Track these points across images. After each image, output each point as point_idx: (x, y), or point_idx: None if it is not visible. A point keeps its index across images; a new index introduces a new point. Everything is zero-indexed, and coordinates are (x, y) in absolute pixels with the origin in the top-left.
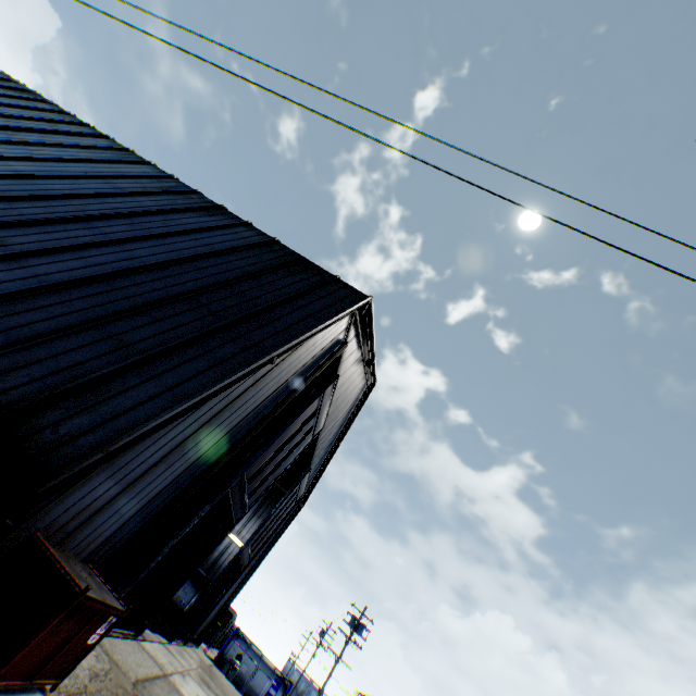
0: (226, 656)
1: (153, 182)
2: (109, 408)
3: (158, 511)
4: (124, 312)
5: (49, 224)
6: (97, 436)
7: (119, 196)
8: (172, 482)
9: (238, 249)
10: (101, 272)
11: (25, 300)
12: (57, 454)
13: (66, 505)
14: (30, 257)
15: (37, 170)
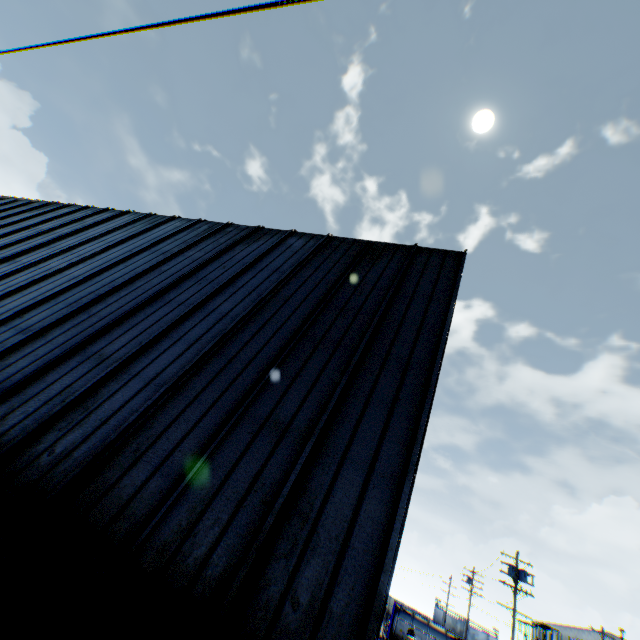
0: (397, 632)
1: (188, 232)
2: (328, 532)
3: None
4: (255, 385)
5: (129, 317)
6: (345, 588)
7: (169, 260)
8: None
9: (305, 261)
10: (206, 348)
11: (155, 417)
12: None
13: None
14: (133, 361)
15: (90, 268)
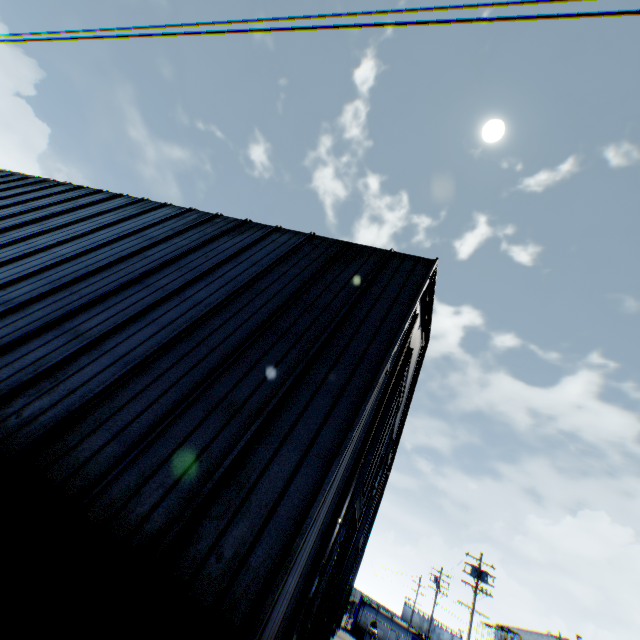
0: (360, 624)
1: (177, 220)
2: (259, 500)
3: (311, 563)
4: (217, 369)
5: (108, 298)
6: (265, 547)
7: (155, 245)
8: (318, 531)
9: (284, 257)
10: (176, 331)
11: (120, 391)
12: (234, 591)
13: None
14: (106, 339)
15: (77, 248)
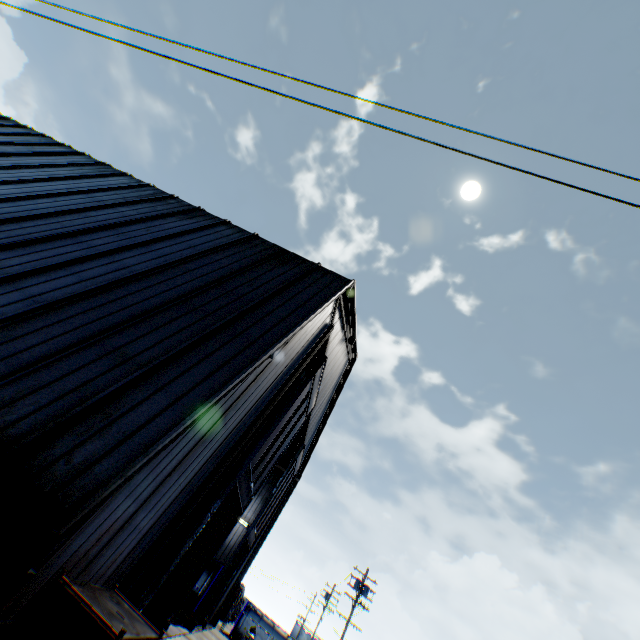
0: (241, 630)
1: (132, 191)
2: (120, 428)
3: (173, 517)
4: (122, 324)
5: (37, 243)
6: (112, 461)
7: (101, 208)
8: (185, 487)
9: (222, 248)
10: (94, 286)
11: (22, 324)
12: (73, 486)
13: (86, 533)
14: (23, 278)
15: (20, 191)
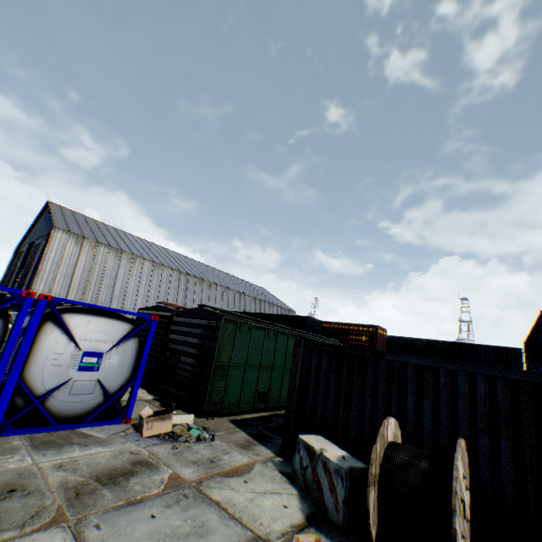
0: None
1: None
2: None
3: None
4: None
5: None
6: None
7: None
8: None
9: None
10: None
11: None
12: None
13: None
14: None
15: None
